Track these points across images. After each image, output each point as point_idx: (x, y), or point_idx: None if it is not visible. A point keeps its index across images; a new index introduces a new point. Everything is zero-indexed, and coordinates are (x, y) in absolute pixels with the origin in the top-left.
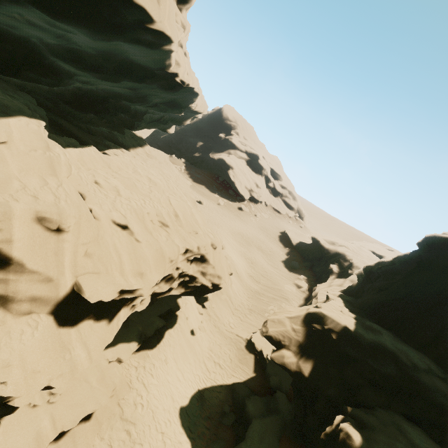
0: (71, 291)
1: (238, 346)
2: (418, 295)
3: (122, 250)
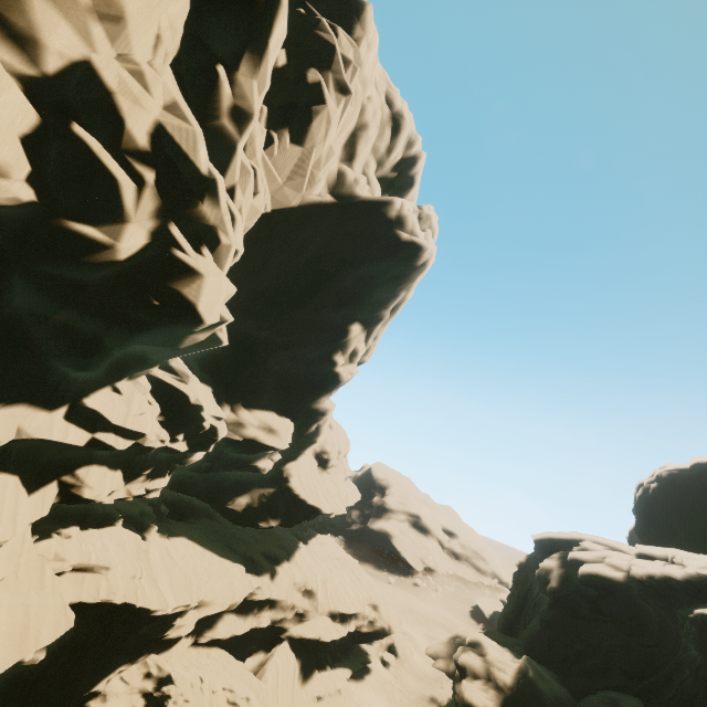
0: (332, 607)
1: (424, 699)
2: (516, 604)
3: (343, 593)
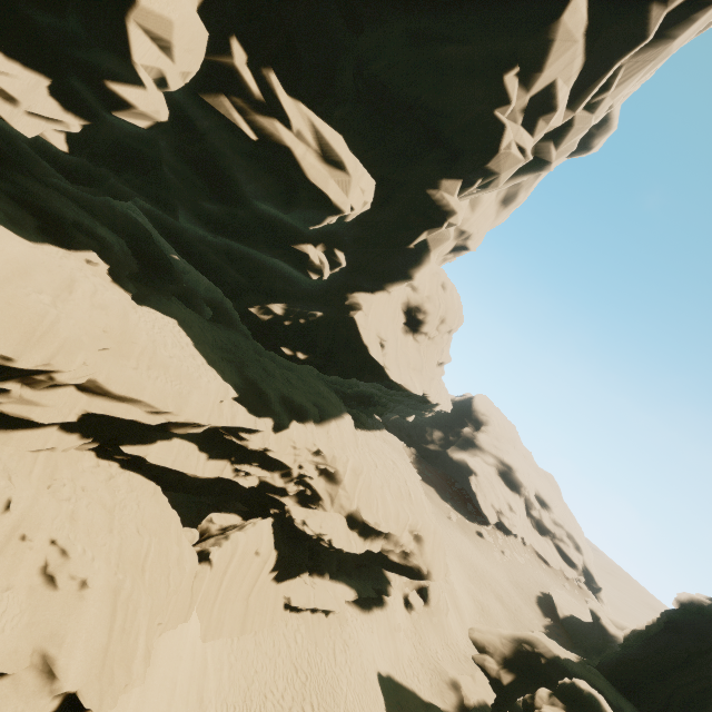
0: (355, 510)
1: (442, 677)
2: (656, 657)
3: (379, 499)
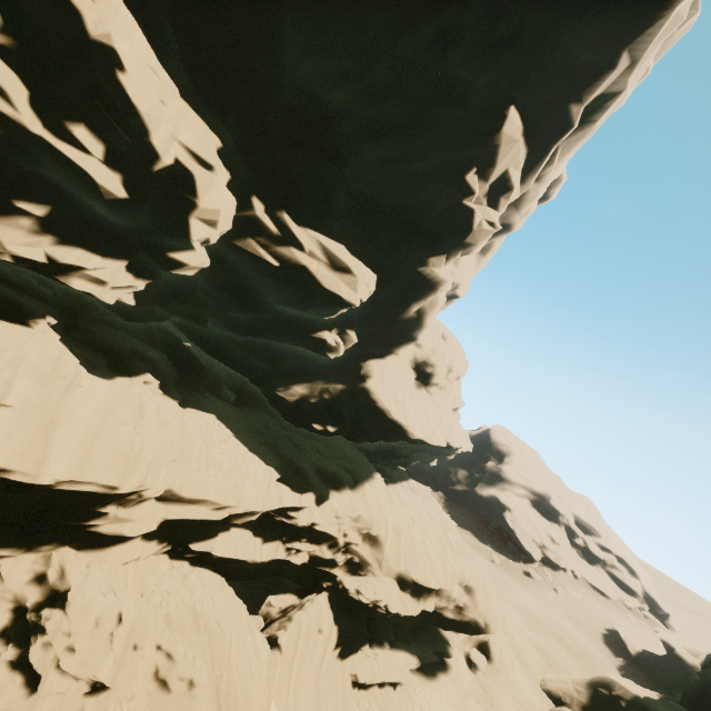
0: (403, 570)
1: None
2: None
3: (423, 555)
